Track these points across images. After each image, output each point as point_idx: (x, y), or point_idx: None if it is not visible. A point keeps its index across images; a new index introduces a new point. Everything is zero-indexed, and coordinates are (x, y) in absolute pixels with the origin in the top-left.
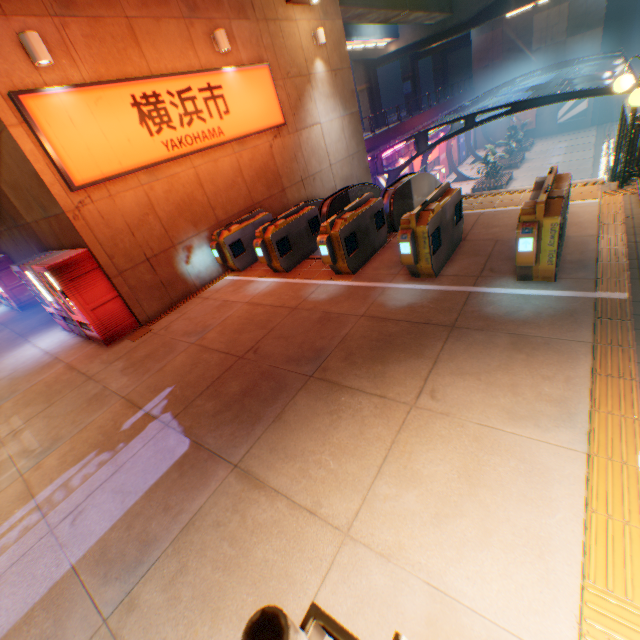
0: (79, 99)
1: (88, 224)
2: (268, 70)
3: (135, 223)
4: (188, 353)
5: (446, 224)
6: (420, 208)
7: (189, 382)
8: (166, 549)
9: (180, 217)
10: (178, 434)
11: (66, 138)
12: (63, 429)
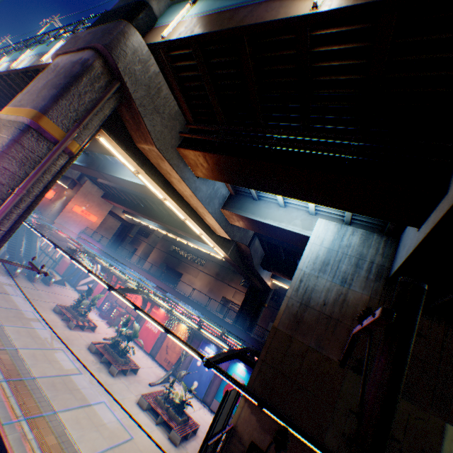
0: None
1: None
2: (57, 193)
3: None
4: None
5: None
6: None
7: None
8: None
9: None
10: None
11: None
12: None
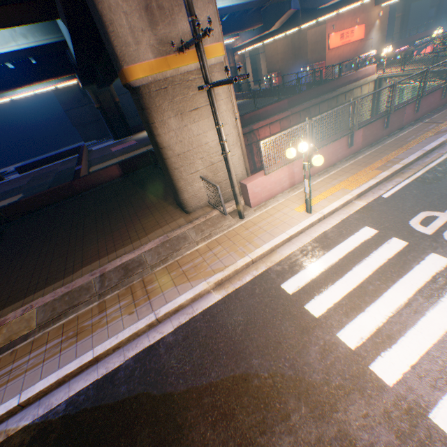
0: (334, 35)
1: (326, 57)
2: (363, 26)
3: (331, 59)
4: None
5: (390, 58)
6: (386, 54)
7: None
8: None
9: (337, 59)
10: None
11: (330, 42)
12: None
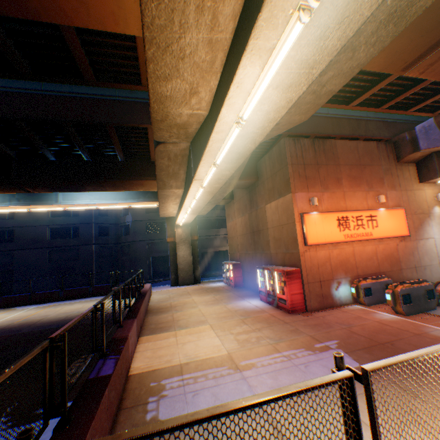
0: (319, 216)
1: (304, 258)
2: (402, 210)
3: (320, 263)
4: (341, 330)
5: None
6: None
7: (348, 342)
8: (360, 392)
9: (339, 266)
10: (349, 358)
11: (310, 227)
12: (281, 335)
